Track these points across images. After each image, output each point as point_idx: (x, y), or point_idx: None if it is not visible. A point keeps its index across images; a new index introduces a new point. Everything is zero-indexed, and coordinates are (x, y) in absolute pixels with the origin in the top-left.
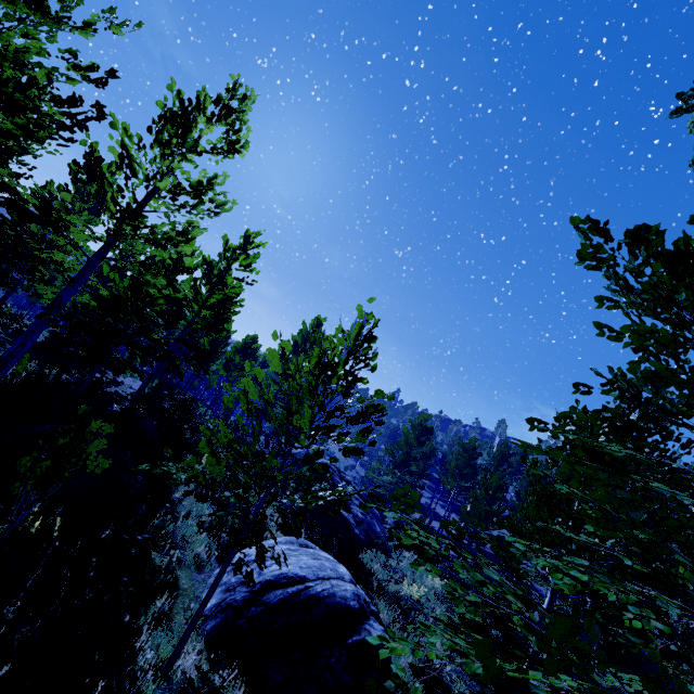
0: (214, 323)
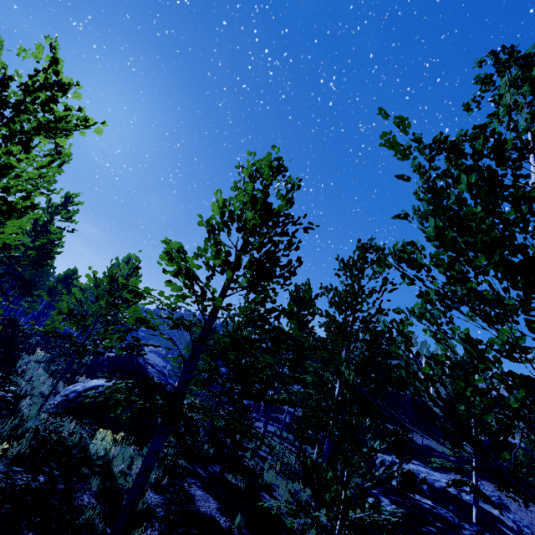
0: (38, 260)
